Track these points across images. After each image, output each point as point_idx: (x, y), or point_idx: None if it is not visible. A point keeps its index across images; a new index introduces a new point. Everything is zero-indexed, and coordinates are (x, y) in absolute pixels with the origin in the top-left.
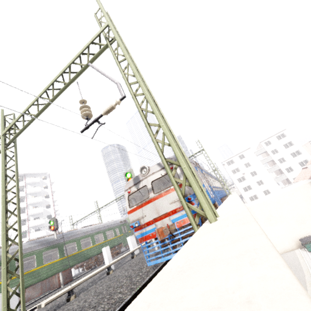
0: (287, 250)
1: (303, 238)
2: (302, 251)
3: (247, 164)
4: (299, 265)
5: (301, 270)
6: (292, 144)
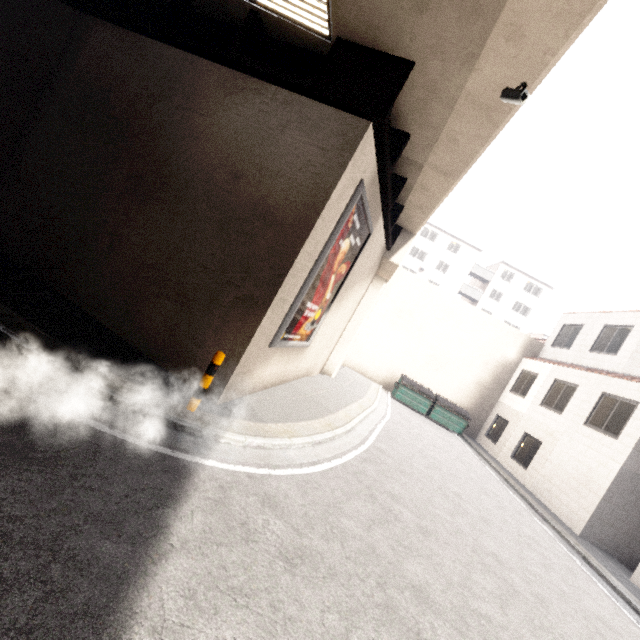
0: (363, 373)
1: (409, 379)
2: (383, 391)
3: (444, 266)
4: (364, 389)
5: (361, 393)
6: (526, 314)
